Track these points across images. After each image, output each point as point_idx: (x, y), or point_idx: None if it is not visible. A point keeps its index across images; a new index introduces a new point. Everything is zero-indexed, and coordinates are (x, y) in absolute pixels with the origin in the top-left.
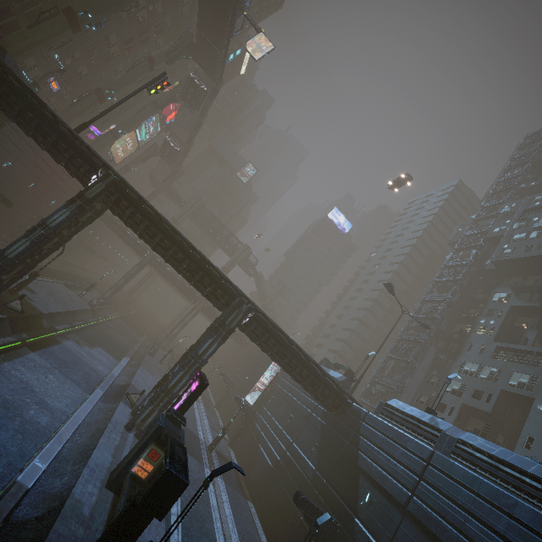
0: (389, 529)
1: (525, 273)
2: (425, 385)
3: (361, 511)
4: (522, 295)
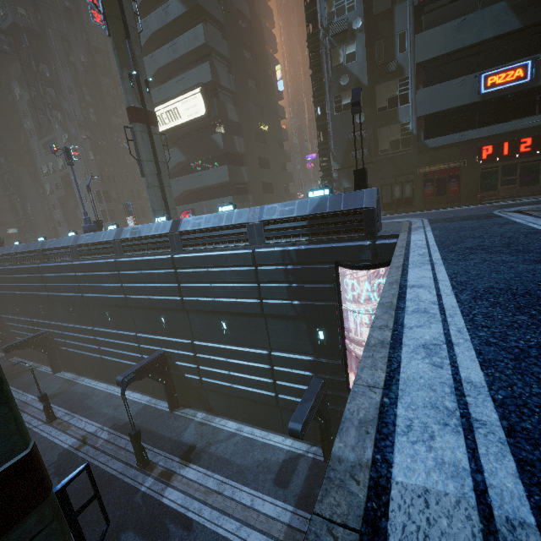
0: (6, 308)
1: (12, 59)
2: (41, 199)
3: (1, 311)
4: (25, 85)
